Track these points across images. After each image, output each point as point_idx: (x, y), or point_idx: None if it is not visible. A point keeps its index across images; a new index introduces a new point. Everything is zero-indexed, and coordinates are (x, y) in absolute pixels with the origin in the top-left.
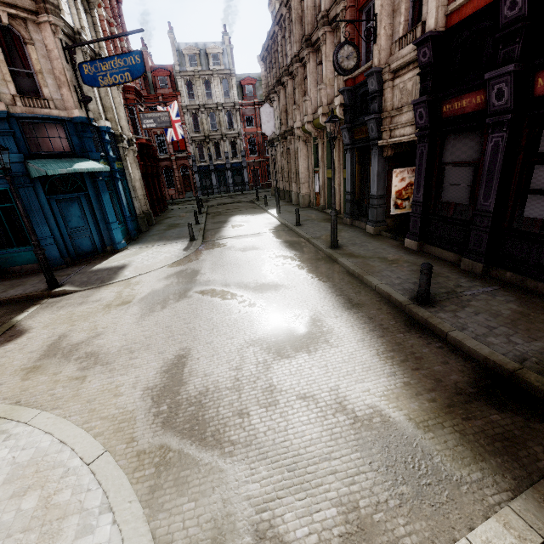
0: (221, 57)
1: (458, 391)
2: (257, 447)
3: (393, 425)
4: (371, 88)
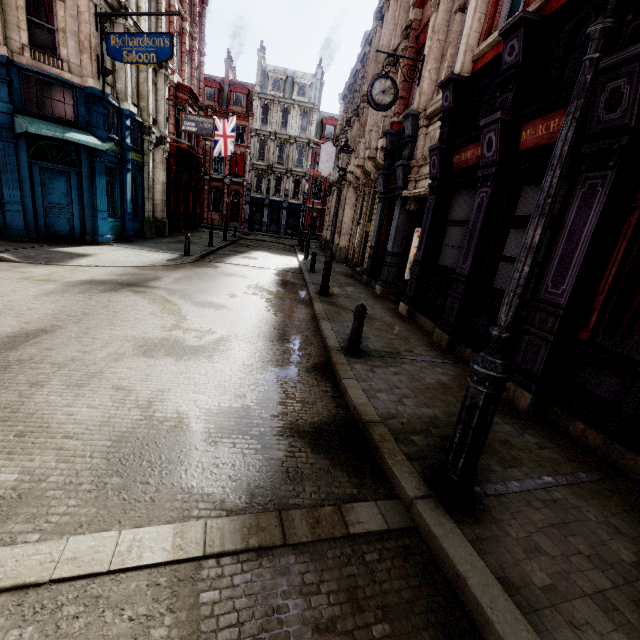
0: (308, 89)
1: (292, 426)
2: (11, 411)
3: (180, 431)
4: (406, 133)
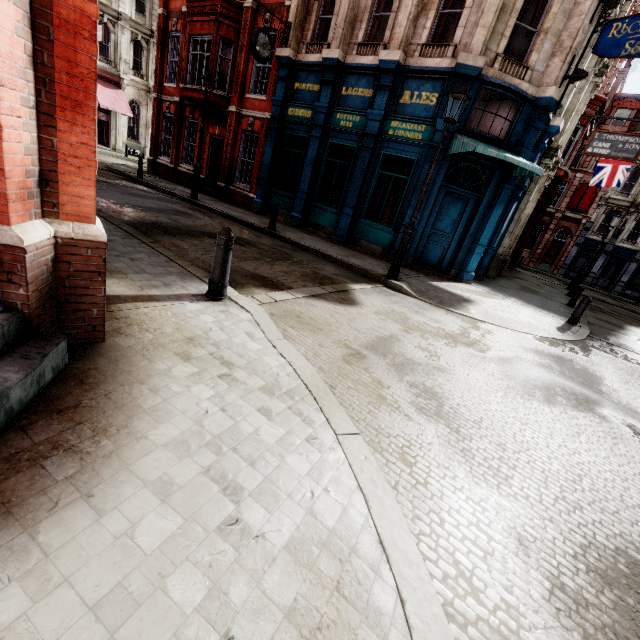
0: None
1: None
2: None
3: None
4: None
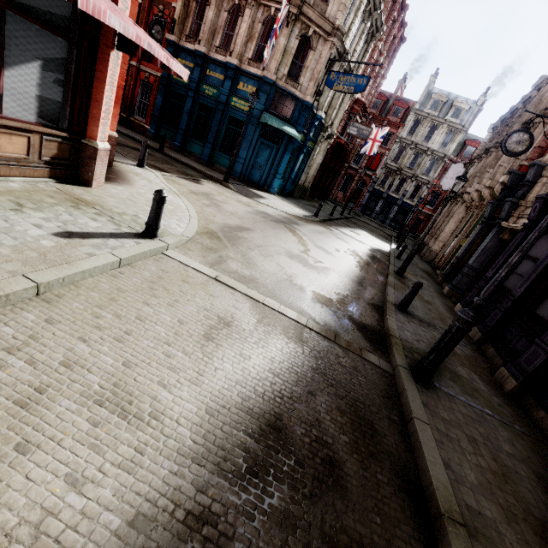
0: (463, 113)
1: (350, 316)
2: (244, 254)
3: (302, 291)
4: (527, 177)
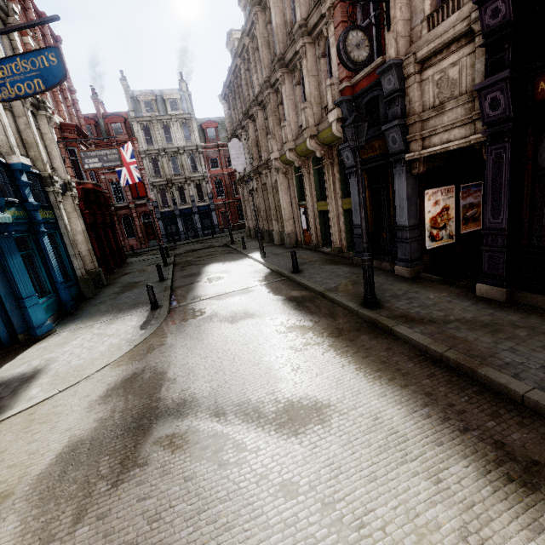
0: (179, 102)
1: None
2: None
3: None
4: (387, 89)
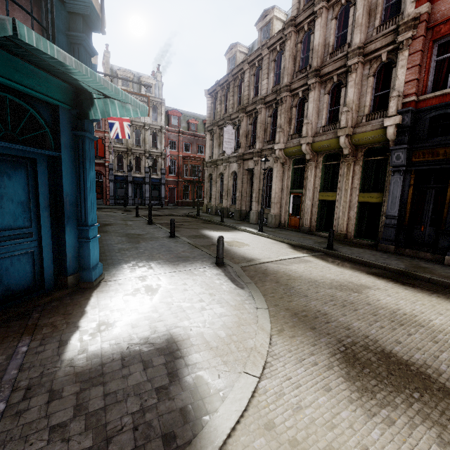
0: (153, 87)
1: None
2: None
3: None
4: None
